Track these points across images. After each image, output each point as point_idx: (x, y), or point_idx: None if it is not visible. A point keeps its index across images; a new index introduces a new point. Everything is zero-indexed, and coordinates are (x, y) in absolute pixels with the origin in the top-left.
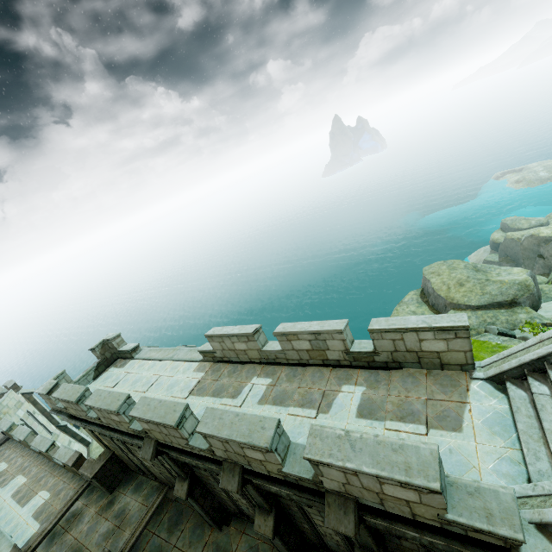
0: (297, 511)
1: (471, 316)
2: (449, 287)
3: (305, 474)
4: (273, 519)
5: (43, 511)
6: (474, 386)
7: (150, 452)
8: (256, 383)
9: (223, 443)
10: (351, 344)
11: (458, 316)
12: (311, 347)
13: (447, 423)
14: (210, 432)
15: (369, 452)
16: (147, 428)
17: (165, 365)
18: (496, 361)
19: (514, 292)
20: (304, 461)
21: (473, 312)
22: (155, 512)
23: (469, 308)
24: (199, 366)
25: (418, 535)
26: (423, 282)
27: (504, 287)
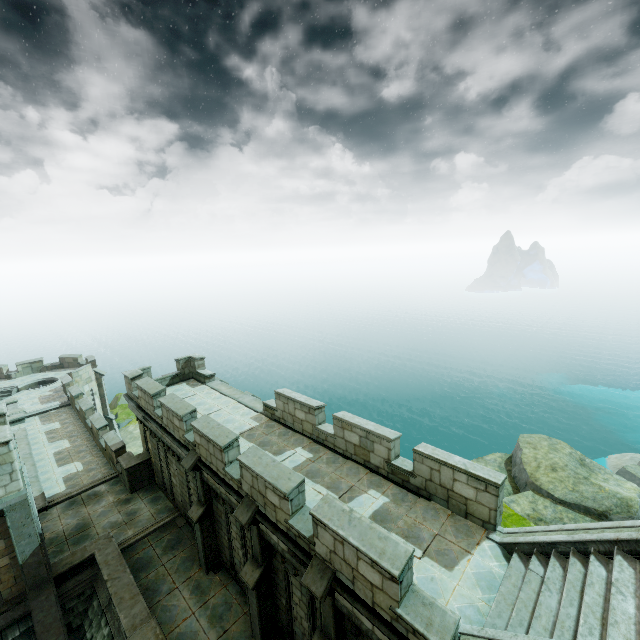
0: (283, 578)
1: (548, 507)
2: (539, 466)
3: (305, 532)
4: (260, 573)
5: (72, 479)
6: (485, 544)
7: (190, 463)
8: (299, 452)
9: (253, 478)
10: (395, 457)
11: (497, 473)
12: (360, 443)
13: (443, 559)
14: (248, 464)
15: (360, 530)
16: (199, 441)
17: (229, 402)
18: (516, 533)
19: (609, 505)
20: (308, 522)
21: (553, 504)
22: (160, 528)
23: (551, 497)
24: (257, 416)
25: (372, 628)
26: (515, 448)
27: (600, 494)
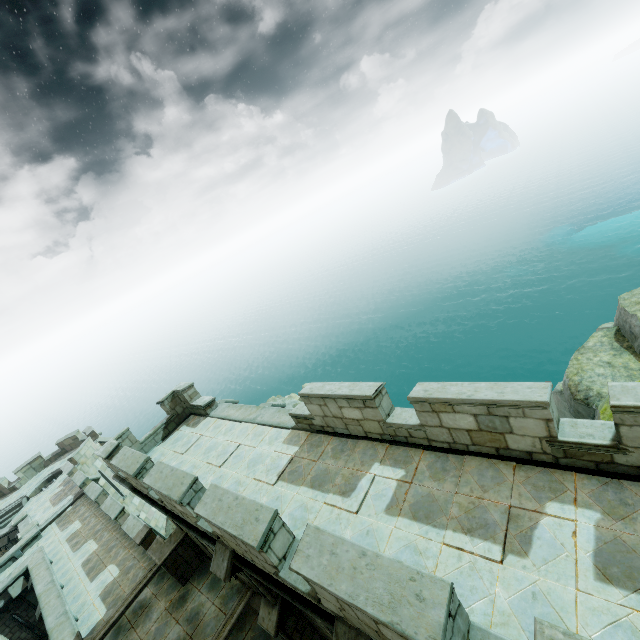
0: None
1: None
2: None
3: None
4: None
5: (111, 592)
6: None
7: (223, 567)
8: (379, 474)
9: (339, 600)
10: (557, 426)
11: None
12: (477, 425)
13: None
14: (316, 578)
15: None
16: (219, 533)
17: (246, 429)
18: None
19: None
20: None
21: None
22: (235, 625)
23: None
24: (291, 435)
25: None
26: (621, 317)
27: None
